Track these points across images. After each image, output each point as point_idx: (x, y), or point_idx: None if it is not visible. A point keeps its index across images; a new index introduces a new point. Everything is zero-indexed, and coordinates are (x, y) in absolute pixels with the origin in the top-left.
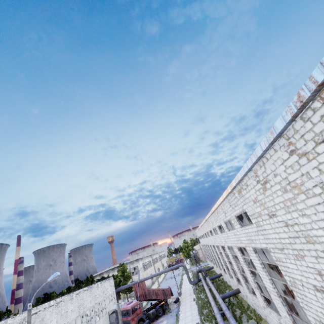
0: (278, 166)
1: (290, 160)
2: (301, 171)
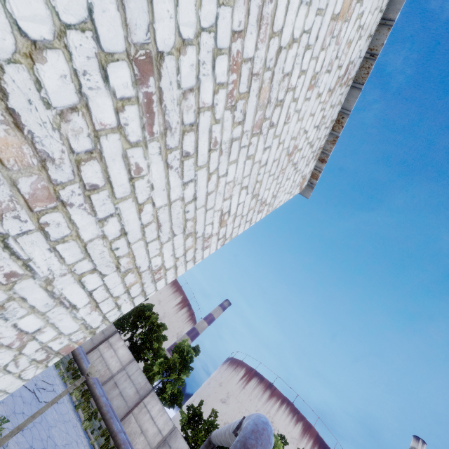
0: (372, 5)
1: (350, 55)
2: (337, 61)
